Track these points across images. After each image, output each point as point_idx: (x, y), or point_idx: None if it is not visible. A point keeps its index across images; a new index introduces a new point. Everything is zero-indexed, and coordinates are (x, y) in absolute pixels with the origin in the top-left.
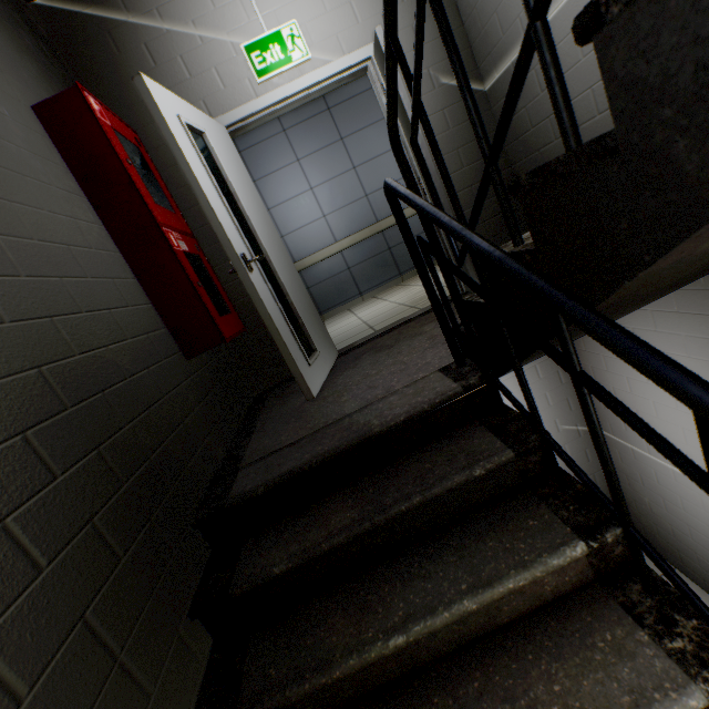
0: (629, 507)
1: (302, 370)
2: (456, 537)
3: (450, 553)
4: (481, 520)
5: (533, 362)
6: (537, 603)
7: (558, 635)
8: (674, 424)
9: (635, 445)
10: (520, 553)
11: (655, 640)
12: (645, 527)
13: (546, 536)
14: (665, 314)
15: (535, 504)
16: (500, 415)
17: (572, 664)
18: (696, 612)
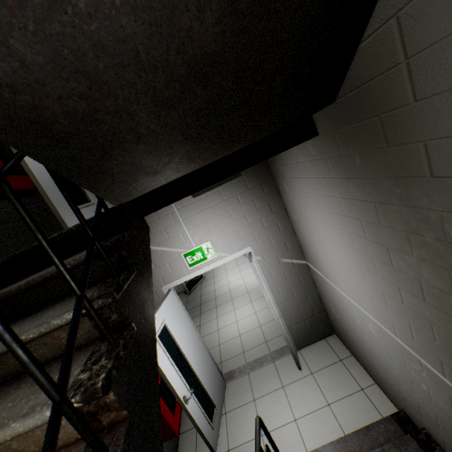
0: (329, 315)
1: (62, 211)
2: (45, 310)
3: (31, 319)
4: (67, 299)
5: (260, 217)
6: (60, 352)
7: (49, 372)
8: (328, 256)
9: (320, 273)
10: (50, 317)
11: (78, 374)
12: (337, 328)
13: (71, 307)
14: (306, 179)
15: (95, 288)
16: (118, 234)
17: (32, 389)
18: (114, 355)
